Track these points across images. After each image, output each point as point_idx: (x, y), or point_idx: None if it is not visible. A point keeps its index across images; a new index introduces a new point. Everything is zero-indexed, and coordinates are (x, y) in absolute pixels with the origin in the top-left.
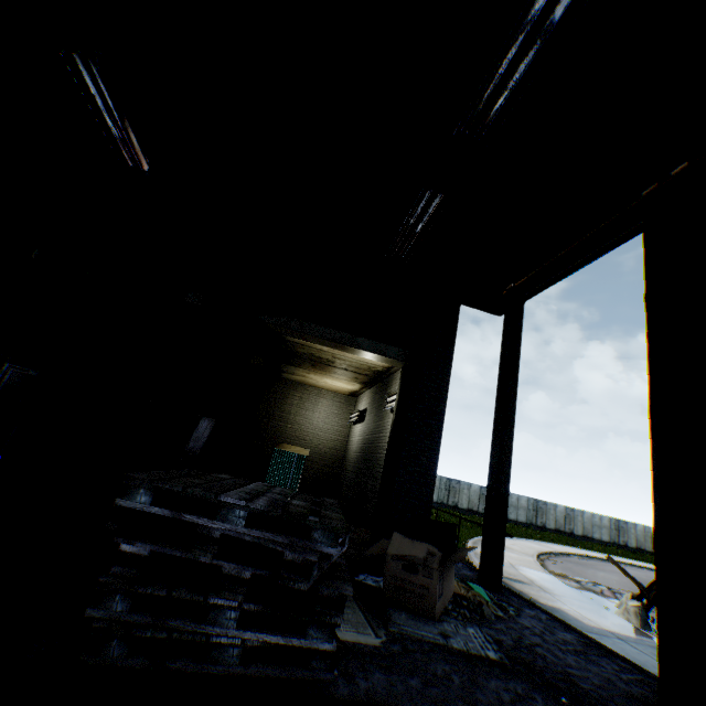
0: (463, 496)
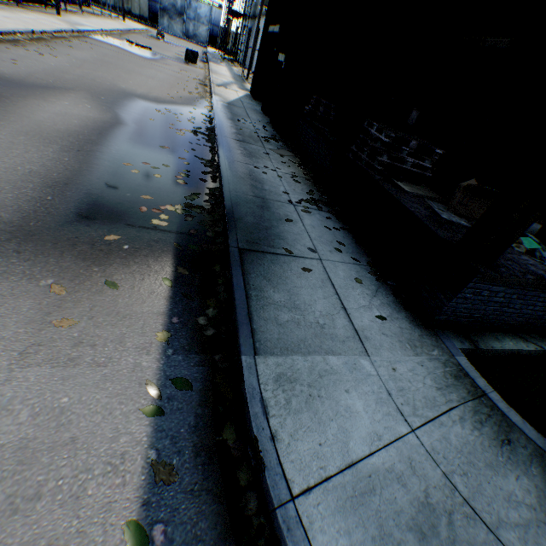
0: None
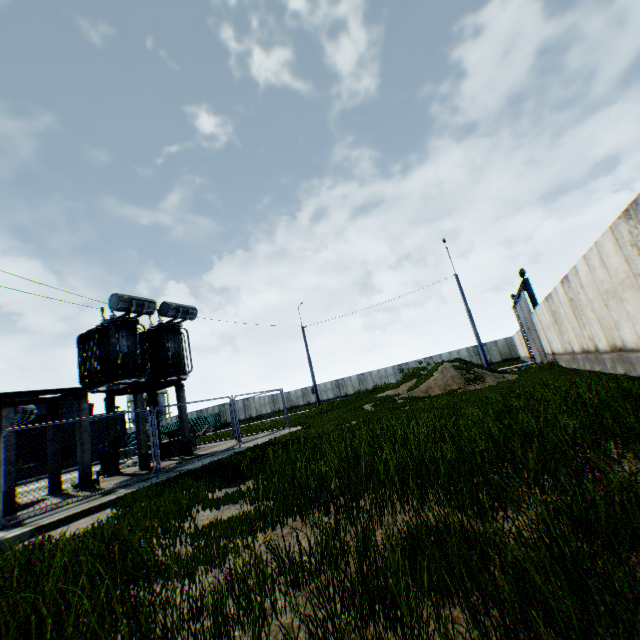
0: (349, 387)
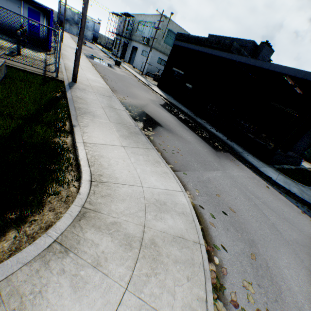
0: None
